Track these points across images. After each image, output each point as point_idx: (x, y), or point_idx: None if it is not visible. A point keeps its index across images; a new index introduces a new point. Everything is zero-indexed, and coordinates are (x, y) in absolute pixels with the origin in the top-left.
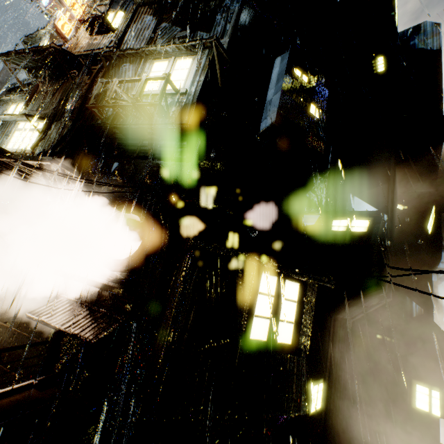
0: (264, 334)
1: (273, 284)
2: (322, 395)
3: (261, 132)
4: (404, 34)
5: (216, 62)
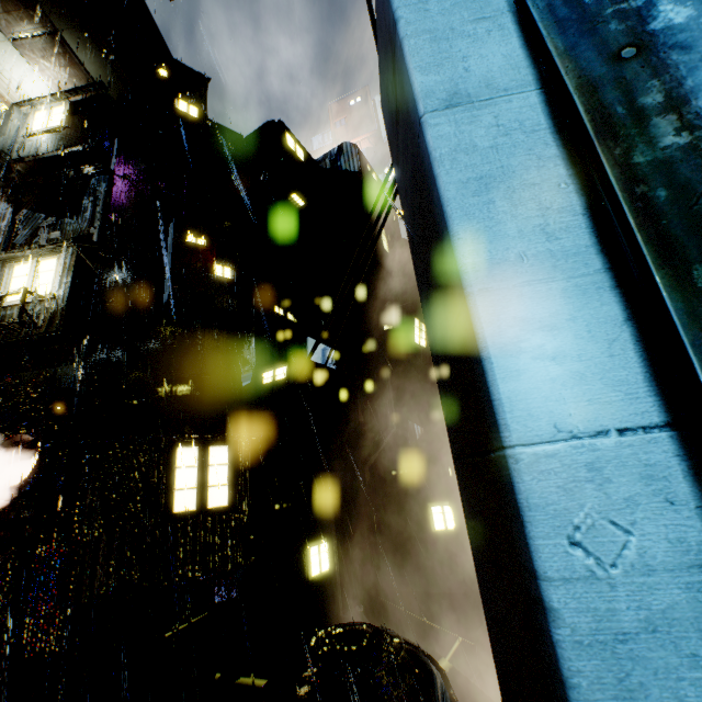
0: (192, 503)
1: (195, 455)
2: (331, 555)
3: (163, 307)
4: (331, 154)
5: (84, 258)
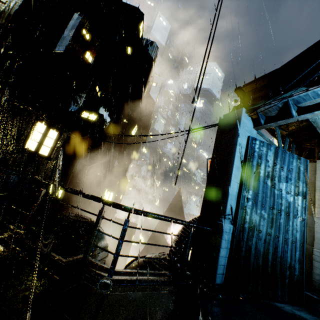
0: (33, 148)
1: (43, 129)
2: (62, 193)
3: (55, 52)
4: (148, 41)
5: None
